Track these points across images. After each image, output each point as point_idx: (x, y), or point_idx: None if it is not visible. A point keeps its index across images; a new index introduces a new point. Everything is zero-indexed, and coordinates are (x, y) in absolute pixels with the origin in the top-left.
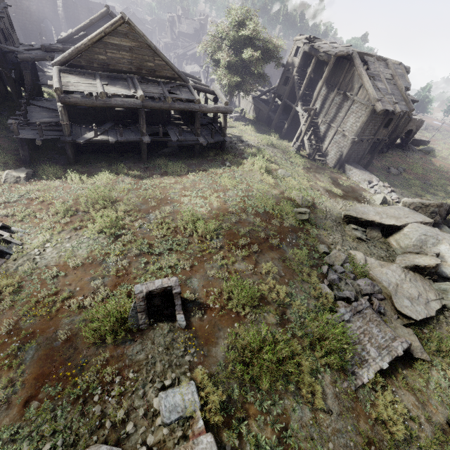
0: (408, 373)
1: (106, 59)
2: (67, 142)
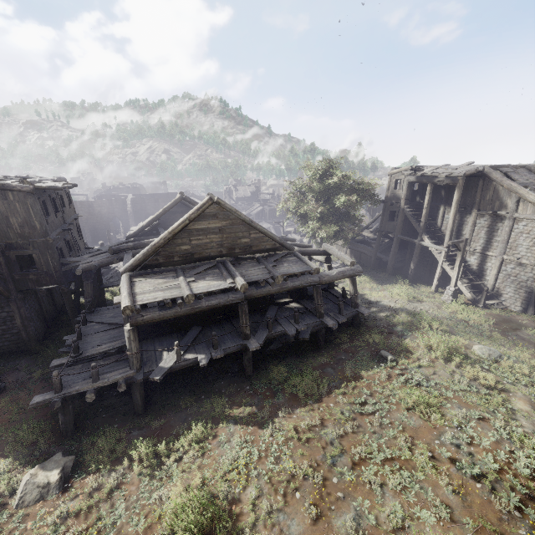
0: None
1: (190, 248)
2: (135, 381)
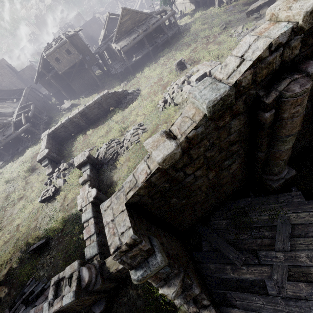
0: None
1: (124, 29)
2: (129, 66)
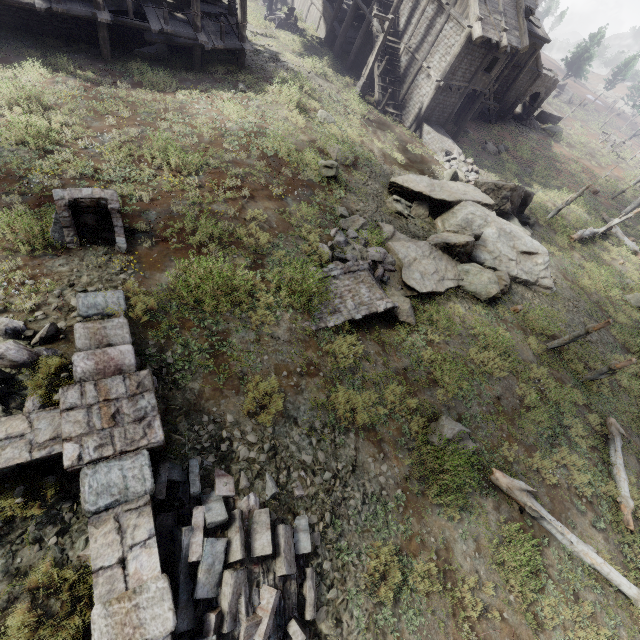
0: (387, 332)
1: None
2: None
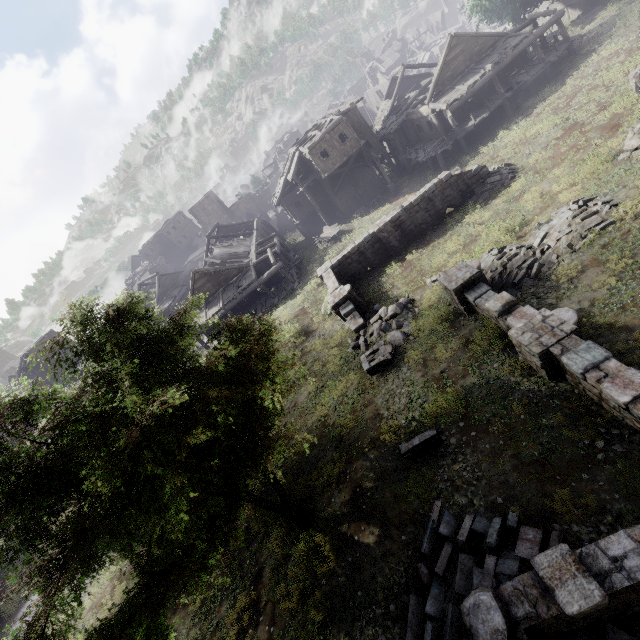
0: None
1: (450, 73)
2: (461, 138)
